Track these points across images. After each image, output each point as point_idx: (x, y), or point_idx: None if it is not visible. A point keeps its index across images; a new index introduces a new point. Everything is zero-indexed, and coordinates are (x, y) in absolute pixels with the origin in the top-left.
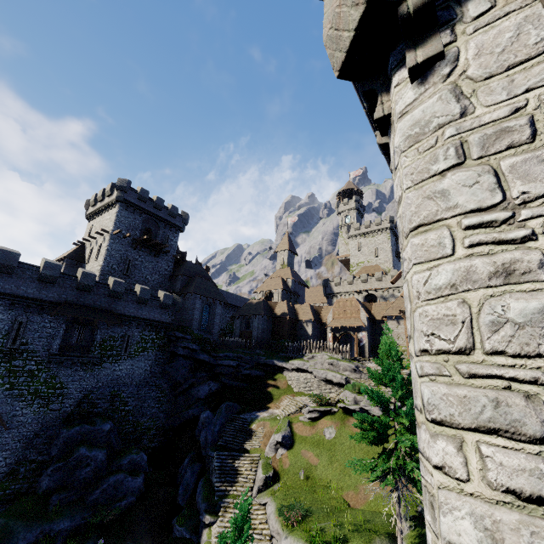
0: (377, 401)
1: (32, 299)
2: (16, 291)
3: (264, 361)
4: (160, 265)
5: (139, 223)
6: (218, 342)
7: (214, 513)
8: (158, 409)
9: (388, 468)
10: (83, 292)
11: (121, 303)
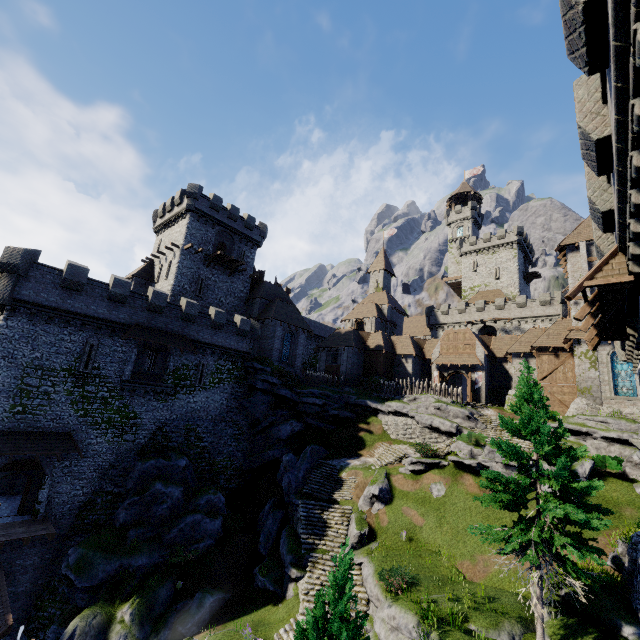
0: (514, 457)
1: (103, 320)
2: (86, 311)
3: (355, 401)
4: (235, 286)
5: (212, 237)
6: (301, 377)
7: (301, 568)
8: (235, 447)
9: (527, 541)
10: (155, 314)
11: (194, 327)
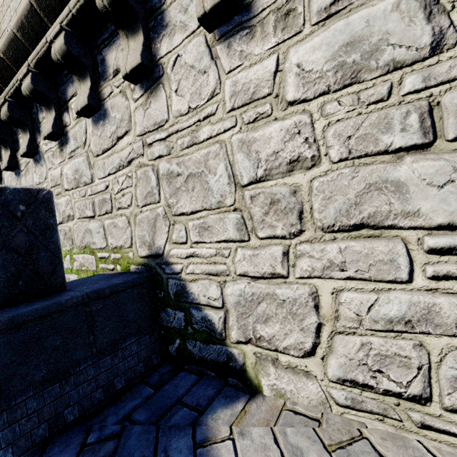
0: None
1: None
2: None
3: None
4: None
5: None
6: None
7: None
8: None
9: None
10: None
11: None
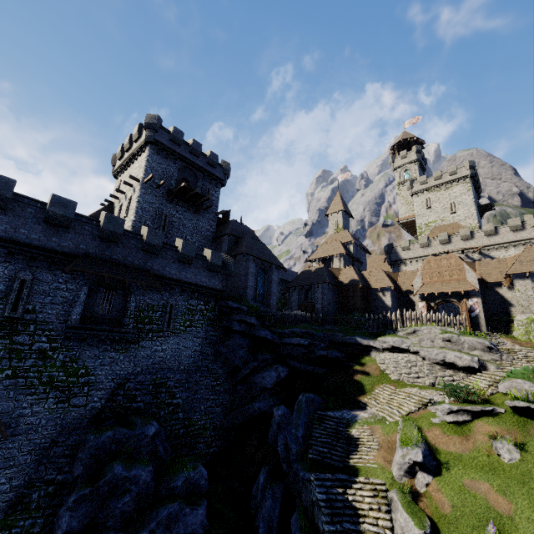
0: None
1: (38, 248)
2: (13, 235)
3: (343, 339)
4: (201, 224)
5: (174, 172)
6: (277, 317)
7: None
8: (214, 402)
9: None
10: (109, 243)
11: (158, 260)
